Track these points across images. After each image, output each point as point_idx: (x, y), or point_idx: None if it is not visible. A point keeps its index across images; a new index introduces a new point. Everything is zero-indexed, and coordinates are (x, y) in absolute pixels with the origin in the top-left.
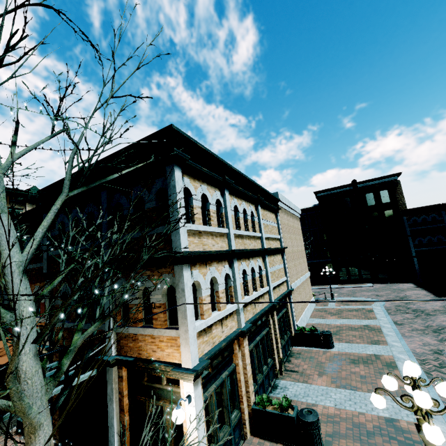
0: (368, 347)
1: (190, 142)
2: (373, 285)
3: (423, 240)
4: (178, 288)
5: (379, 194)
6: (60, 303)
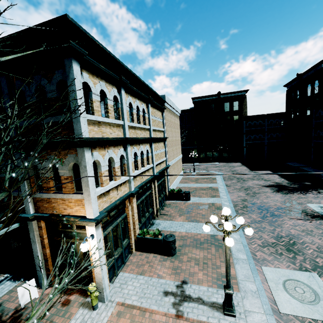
0: (209, 199)
1: (87, 37)
2: (219, 163)
3: (251, 136)
4: (81, 165)
5: (233, 104)
6: None
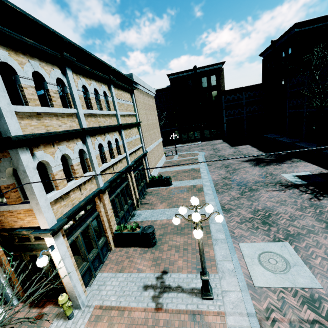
0: (191, 181)
1: None
2: (201, 142)
3: (231, 112)
4: (18, 170)
5: (210, 79)
6: None
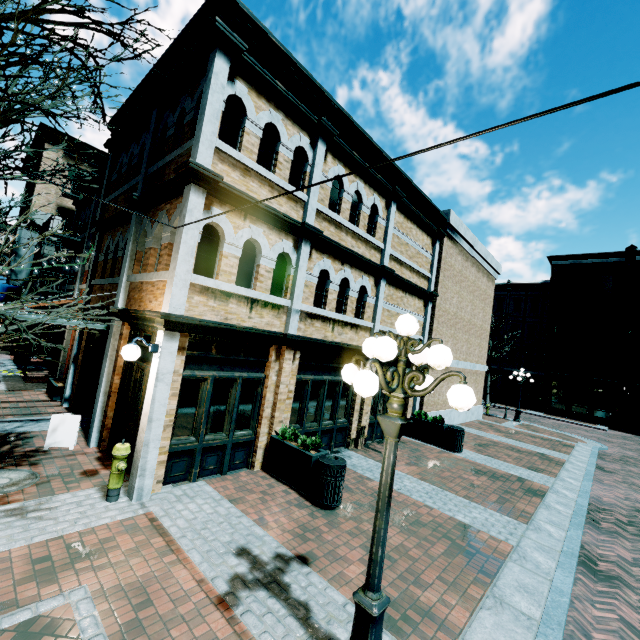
0: (518, 469)
1: (258, 30)
2: (608, 430)
3: None
4: (181, 215)
5: None
6: (103, 259)
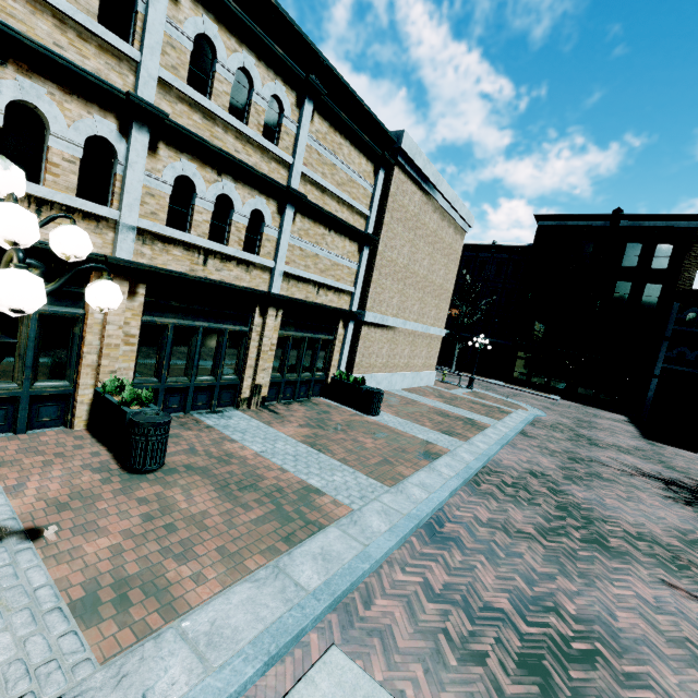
0: (430, 432)
1: None
2: (560, 399)
3: (688, 353)
4: None
5: (653, 250)
6: None
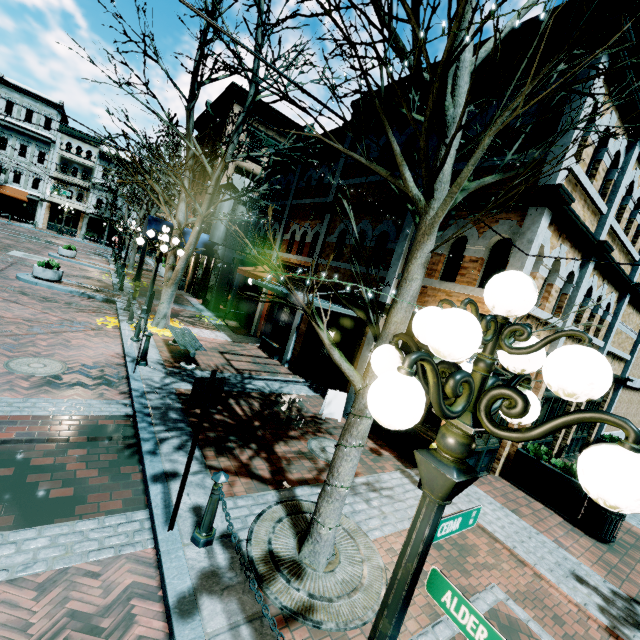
0: None
1: None
2: None
3: None
4: (522, 237)
5: None
6: (334, 241)
